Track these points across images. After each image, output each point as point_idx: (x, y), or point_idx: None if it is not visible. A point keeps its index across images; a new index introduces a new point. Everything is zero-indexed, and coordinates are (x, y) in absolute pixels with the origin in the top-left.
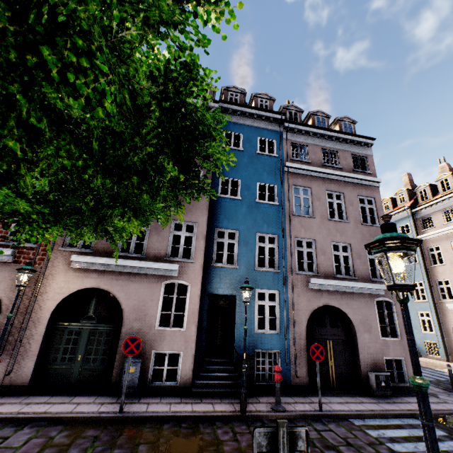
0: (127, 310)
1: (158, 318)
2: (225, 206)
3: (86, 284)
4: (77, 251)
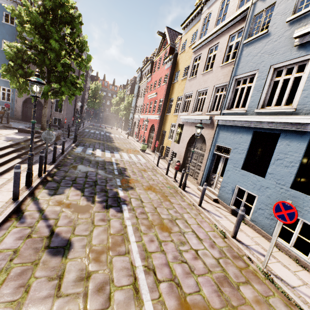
0: None
1: None
2: None
3: None
4: None
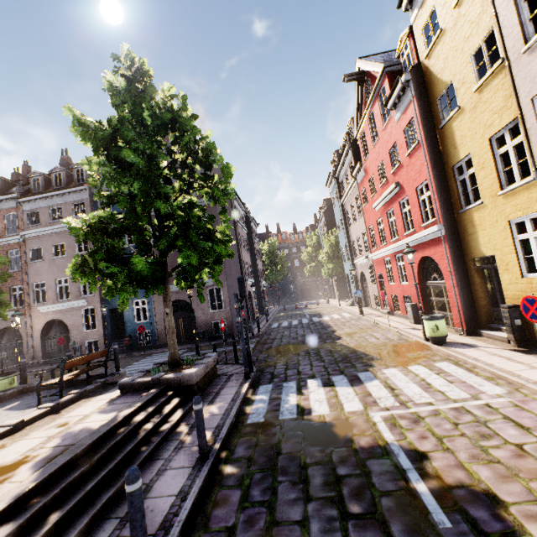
0: (70, 326)
1: (85, 326)
2: None
3: (50, 319)
4: (41, 305)
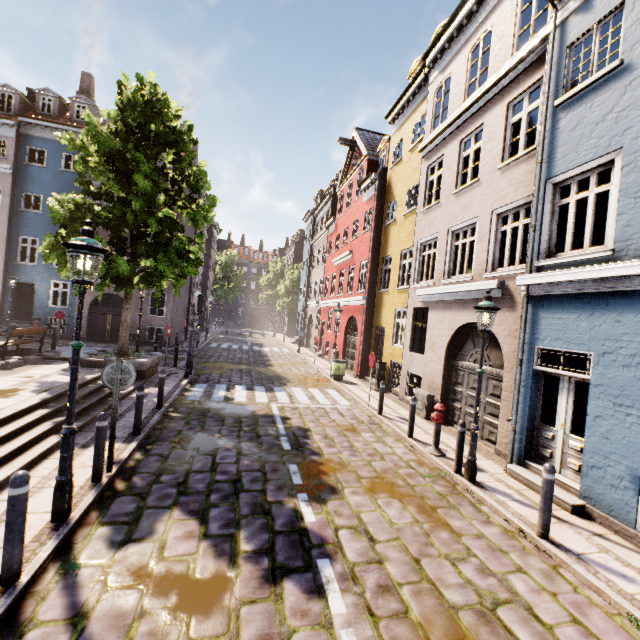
0: None
1: None
2: (28, 218)
3: None
4: None
